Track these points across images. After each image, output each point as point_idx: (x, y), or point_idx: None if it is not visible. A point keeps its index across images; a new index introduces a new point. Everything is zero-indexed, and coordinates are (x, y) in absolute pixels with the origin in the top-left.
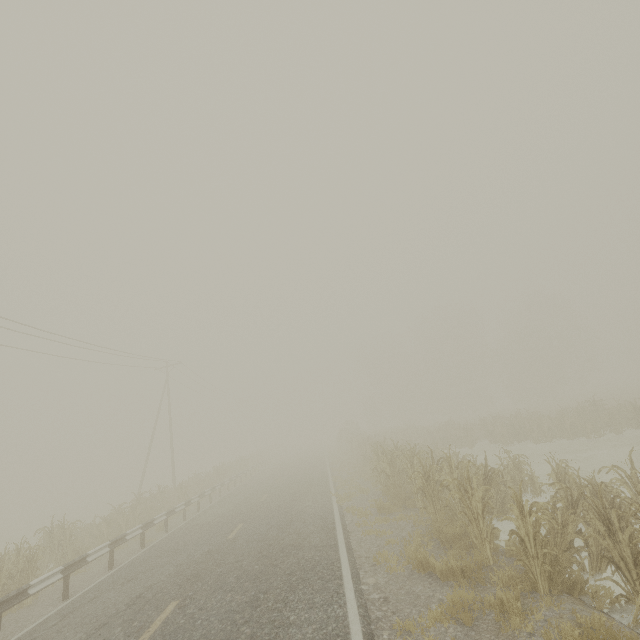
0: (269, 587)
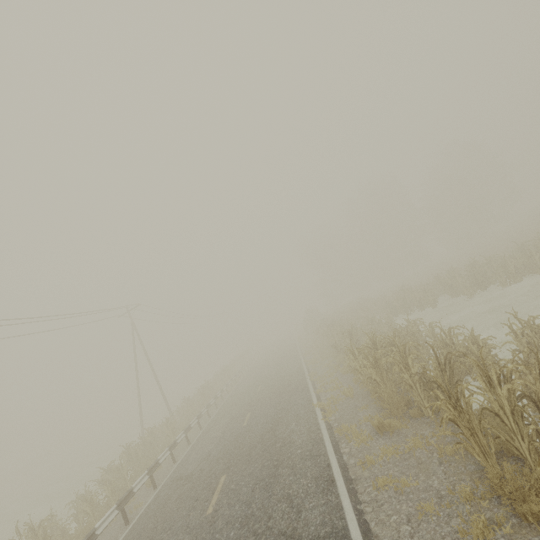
0: None
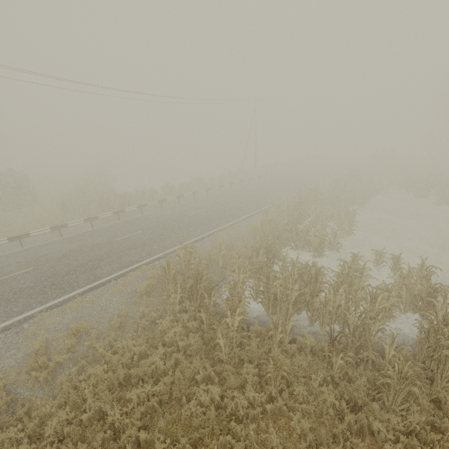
0: (220, 215)
